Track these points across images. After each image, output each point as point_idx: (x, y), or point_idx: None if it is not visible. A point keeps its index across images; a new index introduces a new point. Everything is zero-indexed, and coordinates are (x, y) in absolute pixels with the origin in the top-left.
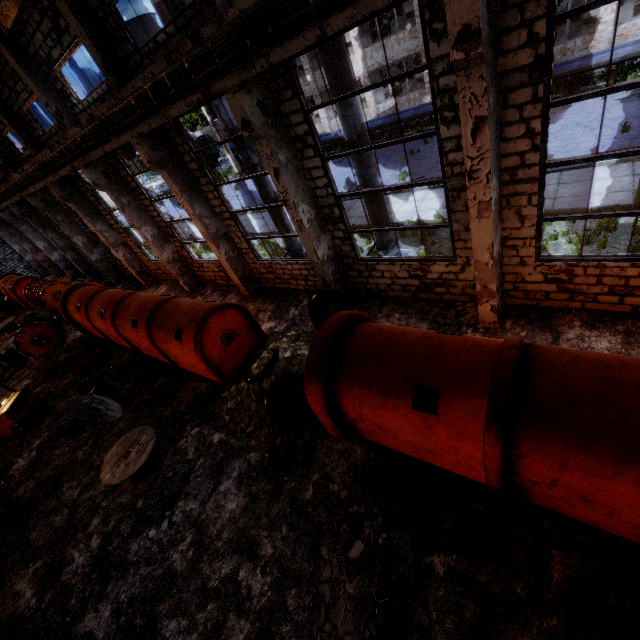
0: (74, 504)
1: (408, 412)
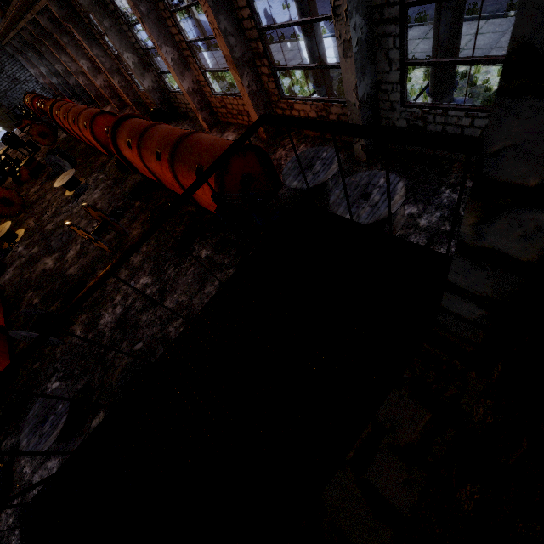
0: (50, 200)
1: (129, 150)
